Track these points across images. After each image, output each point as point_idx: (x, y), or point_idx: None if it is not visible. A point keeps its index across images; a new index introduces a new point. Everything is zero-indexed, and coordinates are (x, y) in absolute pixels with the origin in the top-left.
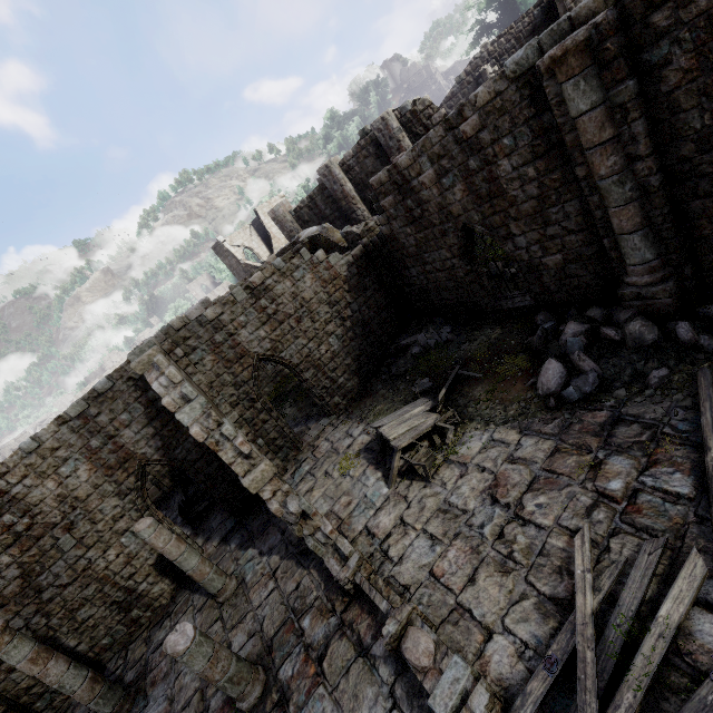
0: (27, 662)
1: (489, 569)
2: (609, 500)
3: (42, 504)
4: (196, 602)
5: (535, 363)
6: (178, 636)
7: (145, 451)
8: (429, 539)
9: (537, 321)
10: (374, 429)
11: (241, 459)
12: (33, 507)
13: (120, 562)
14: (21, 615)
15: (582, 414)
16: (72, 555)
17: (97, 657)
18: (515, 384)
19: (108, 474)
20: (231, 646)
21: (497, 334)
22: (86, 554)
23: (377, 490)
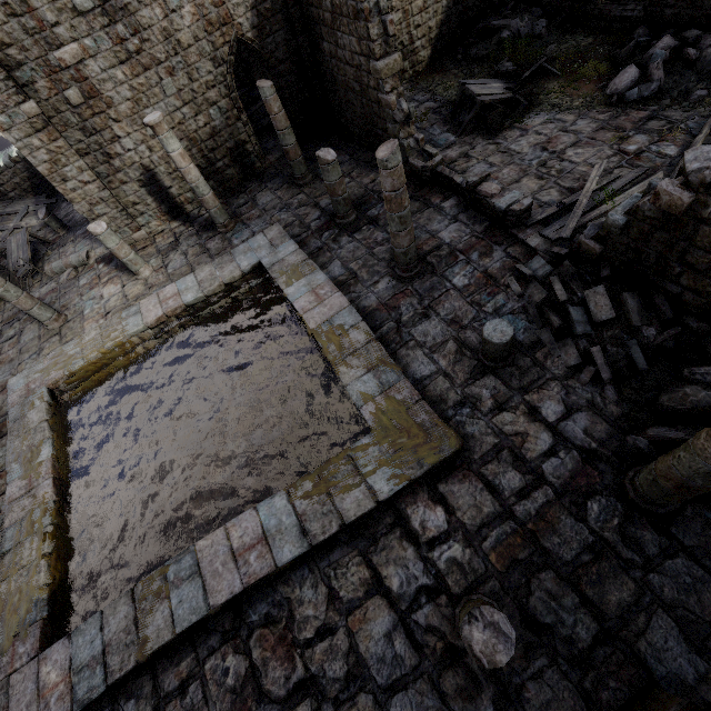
0: (178, 154)
1: (531, 178)
2: (624, 154)
3: (150, 31)
4: (271, 186)
5: (611, 73)
6: (325, 153)
7: (242, 23)
8: (489, 164)
9: (635, 34)
10: (443, 99)
11: (381, 41)
12: (142, 30)
13: (207, 132)
14: (131, 138)
15: (630, 112)
16: (172, 103)
17: (182, 205)
18: (587, 85)
19: (208, 30)
20: (319, 204)
21: (588, 43)
22: (182, 108)
23: (445, 138)
